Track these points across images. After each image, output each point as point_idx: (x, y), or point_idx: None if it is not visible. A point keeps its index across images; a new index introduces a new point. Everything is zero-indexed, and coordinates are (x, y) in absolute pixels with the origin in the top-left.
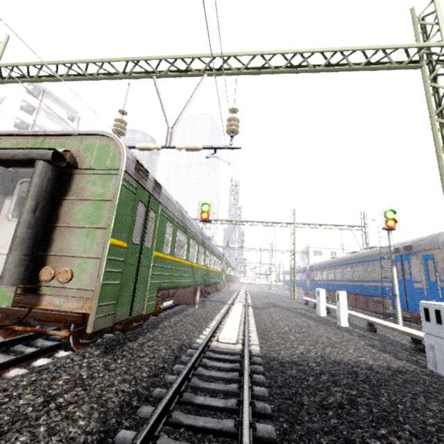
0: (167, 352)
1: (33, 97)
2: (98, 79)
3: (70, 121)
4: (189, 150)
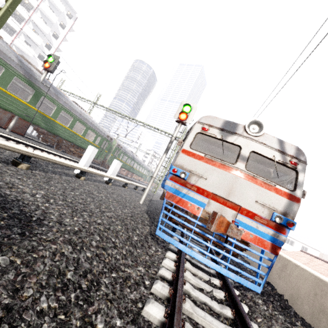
0: None
1: None
2: None
3: (68, 18)
4: None
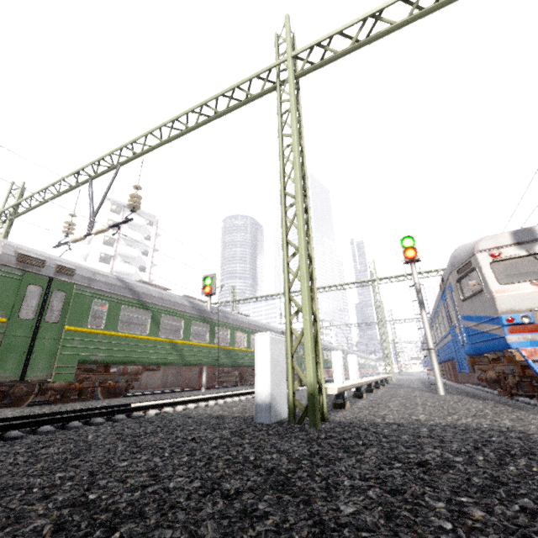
0: (47, 411)
1: (116, 214)
2: (60, 195)
3: (149, 226)
4: (100, 233)
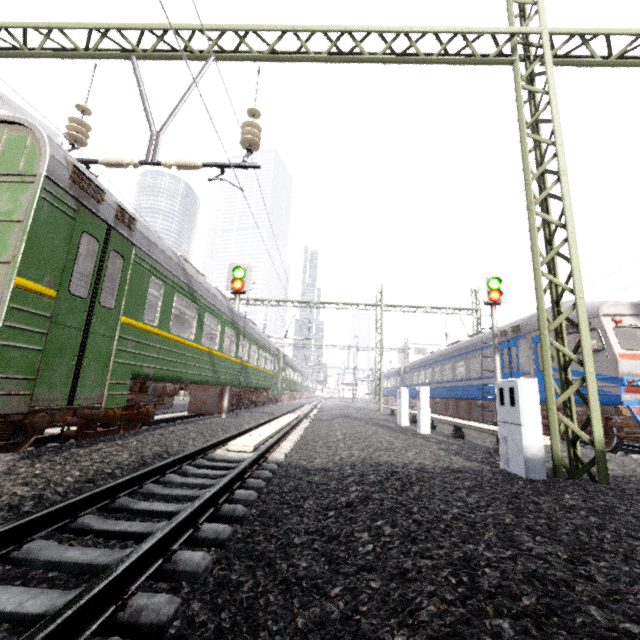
0: (131, 457)
1: None
2: (44, 56)
3: None
4: (182, 167)
